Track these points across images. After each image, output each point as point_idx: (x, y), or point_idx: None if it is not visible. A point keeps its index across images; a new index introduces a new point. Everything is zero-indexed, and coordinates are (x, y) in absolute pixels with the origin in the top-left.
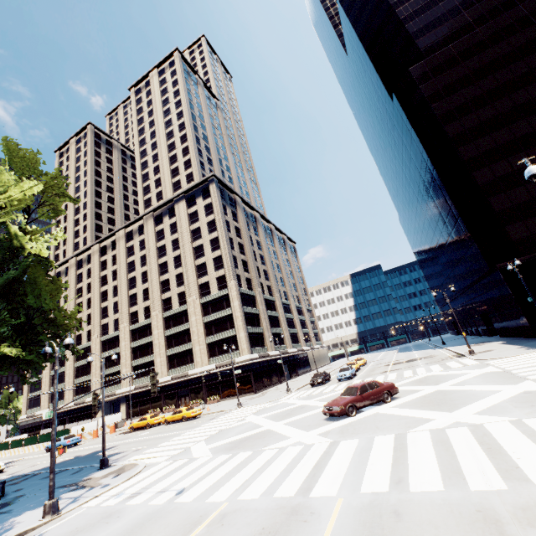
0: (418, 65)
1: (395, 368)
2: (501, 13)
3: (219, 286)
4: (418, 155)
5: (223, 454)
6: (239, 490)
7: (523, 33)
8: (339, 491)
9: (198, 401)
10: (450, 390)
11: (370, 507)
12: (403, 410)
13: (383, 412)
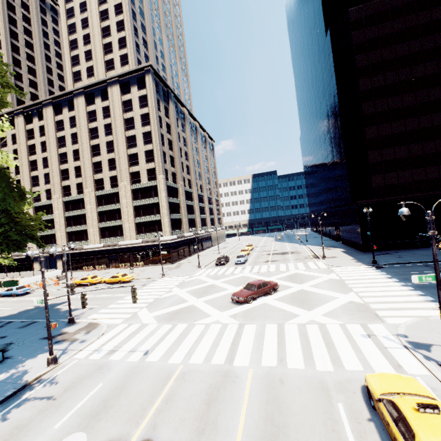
0: (357, 8)
1: (274, 259)
2: None
3: (148, 177)
4: (331, 96)
5: (166, 323)
6: (187, 356)
7: None
8: (250, 363)
9: (127, 265)
10: (309, 291)
11: (268, 375)
12: (281, 304)
13: (269, 303)
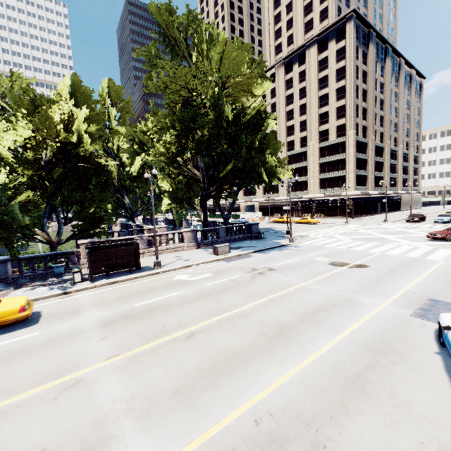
0: None
1: None
2: None
3: (337, 134)
4: None
5: (359, 241)
6: (383, 252)
7: None
8: (441, 260)
9: (308, 215)
10: None
11: None
12: None
13: None
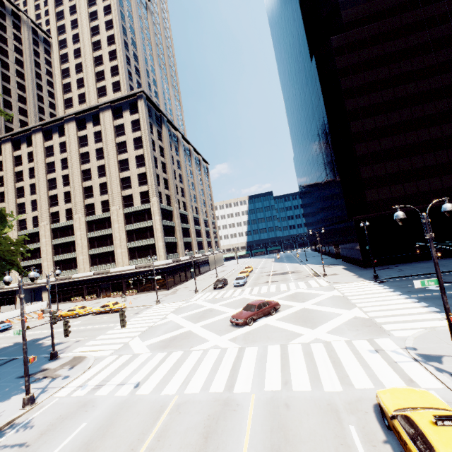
0: (338, 37)
1: (274, 280)
2: (407, 11)
3: (141, 200)
4: (321, 117)
5: (159, 352)
6: (183, 385)
7: (417, 35)
8: (251, 388)
9: (119, 293)
10: (311, 309)
11: (272, 400)
12: (283, 324)
13: (270, 324)
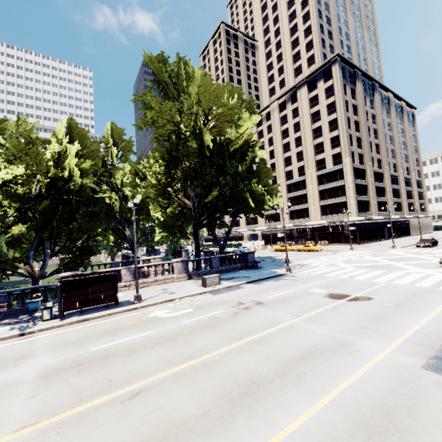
0: None
1: None
2: None
3: (333, 162)
4: None
5: (363, 269)
6: (389, 281)
7: None
8: None
9: (312, 242)
10: None
11: None
12: None
13: None
